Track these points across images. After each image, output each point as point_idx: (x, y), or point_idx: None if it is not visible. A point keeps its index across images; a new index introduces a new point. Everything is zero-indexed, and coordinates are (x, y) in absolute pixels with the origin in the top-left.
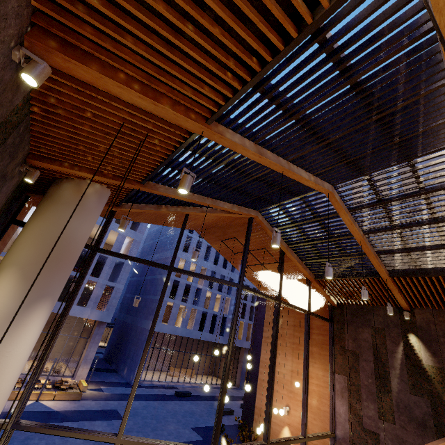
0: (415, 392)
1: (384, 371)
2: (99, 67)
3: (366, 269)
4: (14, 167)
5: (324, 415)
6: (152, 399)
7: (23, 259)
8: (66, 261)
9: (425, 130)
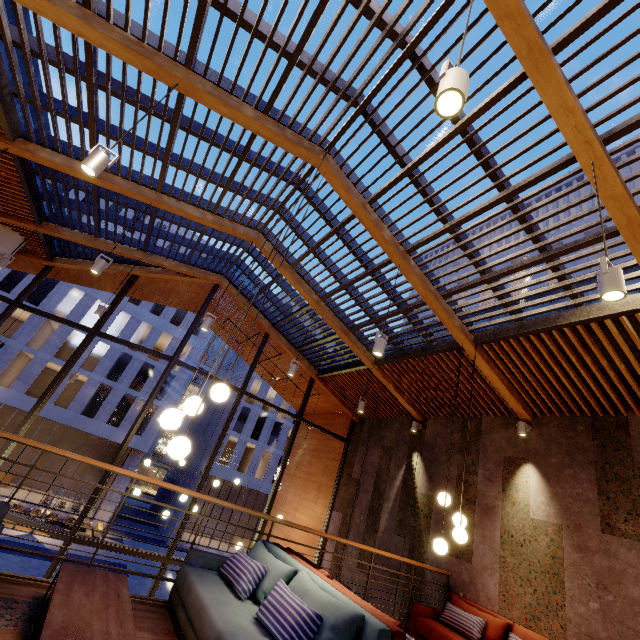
0: (399, 531)
1: (379, 504)
2: None
3: (356, 356)
4: None
5: None
6: None
7: None
8: None
9: (250, 144)
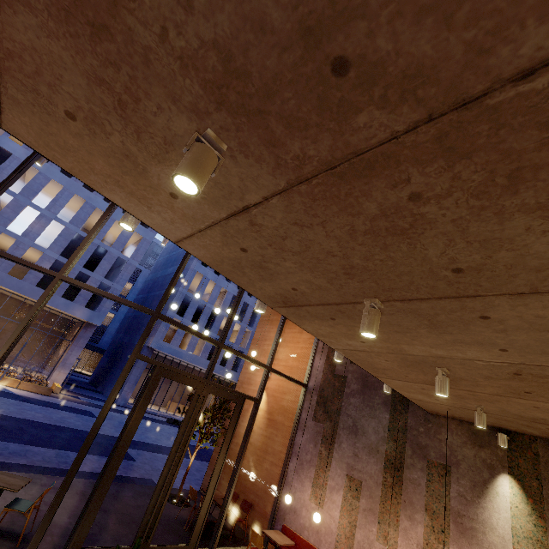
0: None
1: None
2: None
3: None
4: None
5: (302, 372)
6: None
7: None
8: None
9: None
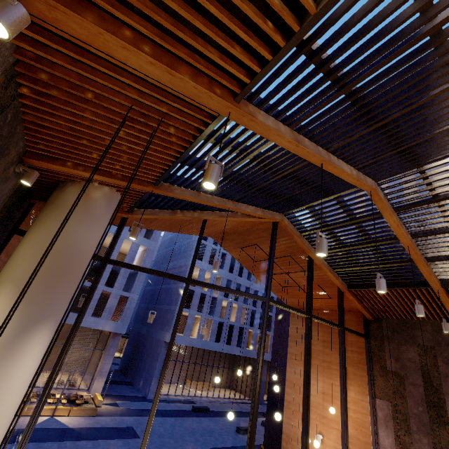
0: None
1: (438, 398)
2: (96, 19)
3: (412, 278)
4: (6, 166)
5: (365, 447)
6: (169, 415)
7: (20, 275)
8: (70, 275)
9: None
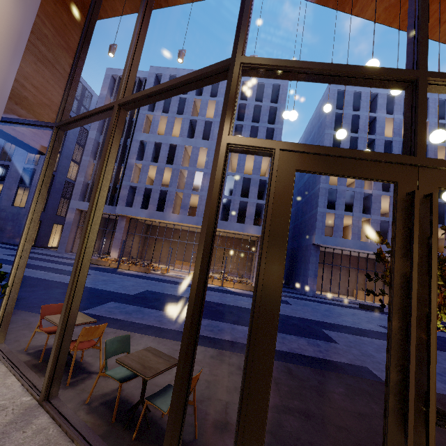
0: None
1: None
2: None
3: None
4: None
5: None
6: (328, 304)
7: None
8: None
9: None
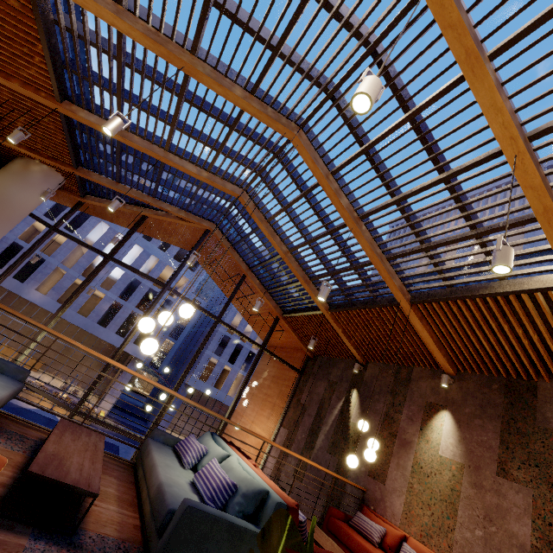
0: (331, 450)
1: (318, 427)
2: None
3: (314, 302)
4: None
5: None
6: None
7: None
8: None
9: (239, 117)
